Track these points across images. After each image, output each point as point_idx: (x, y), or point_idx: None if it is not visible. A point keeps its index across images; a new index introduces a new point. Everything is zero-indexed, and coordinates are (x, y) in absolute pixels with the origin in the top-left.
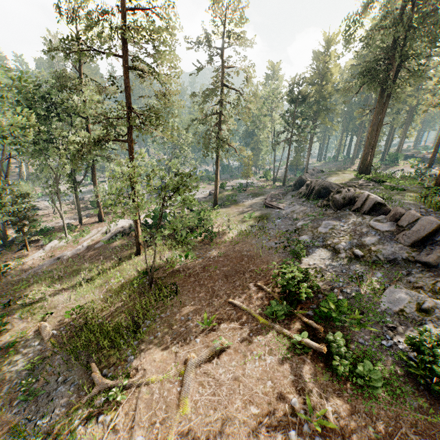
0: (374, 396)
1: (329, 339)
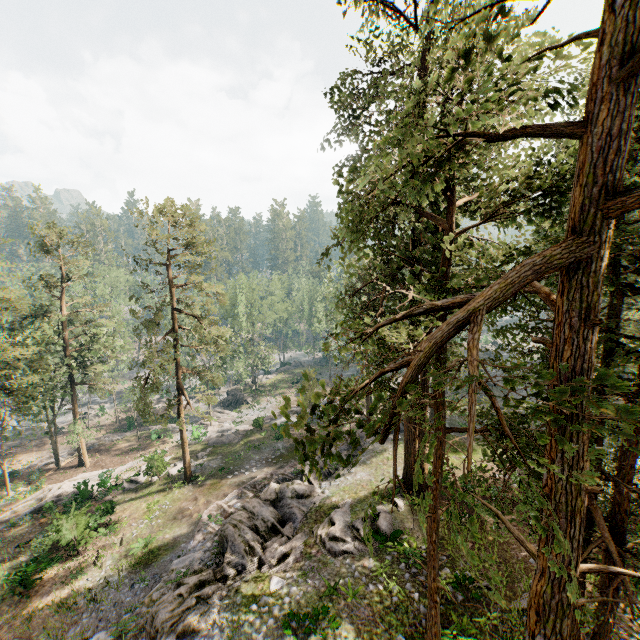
0: None
1: None
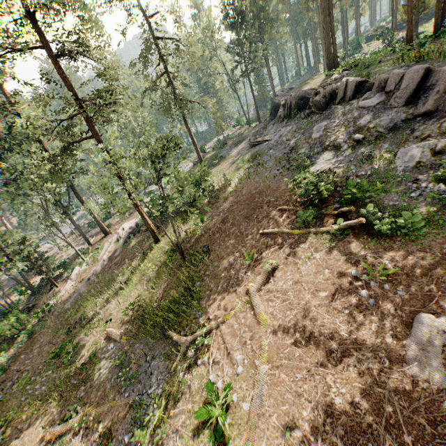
0: (420, 236)
1: (363, 214)
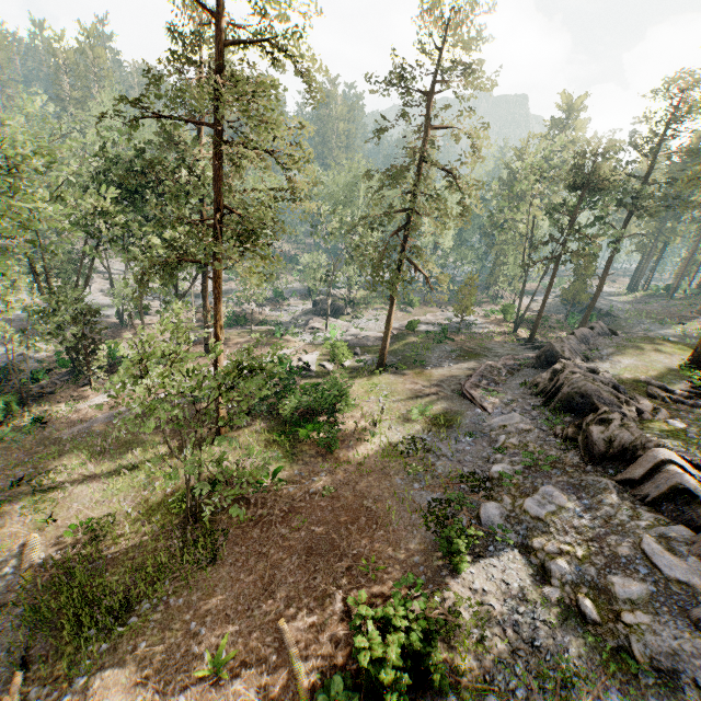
0: None
1: None
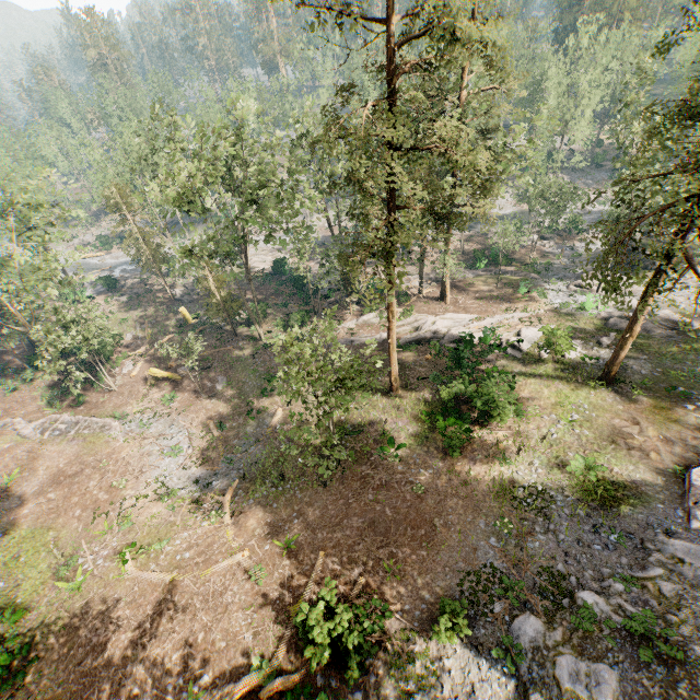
0: None
1: None
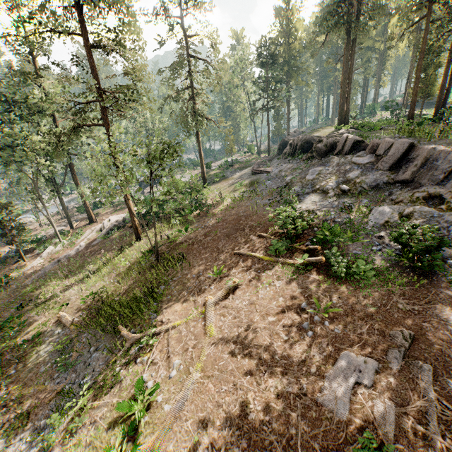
0: (369, 285)
1: (327, 255)
